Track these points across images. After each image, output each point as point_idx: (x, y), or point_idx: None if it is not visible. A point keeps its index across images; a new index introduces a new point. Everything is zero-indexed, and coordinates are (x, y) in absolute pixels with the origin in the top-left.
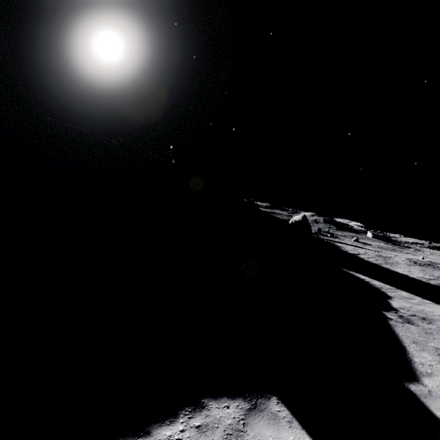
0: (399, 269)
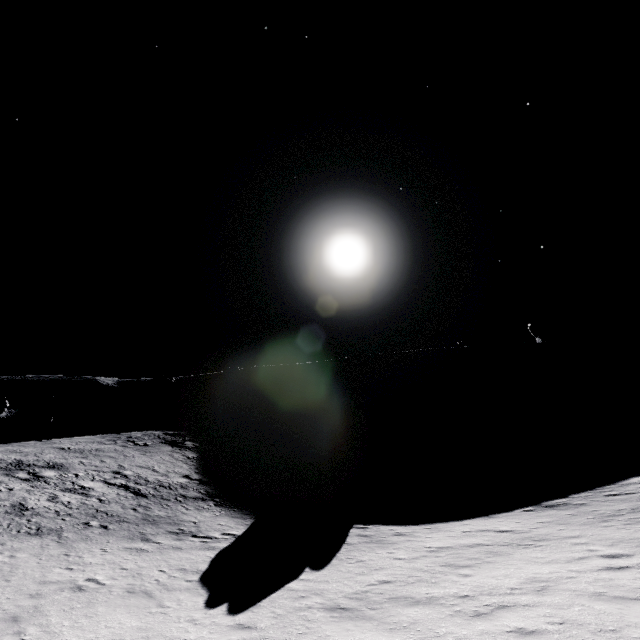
0: None
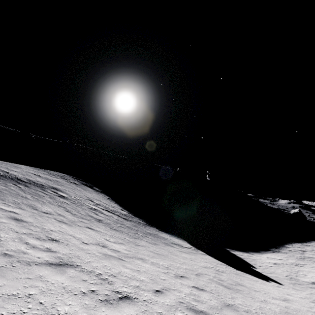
0: None
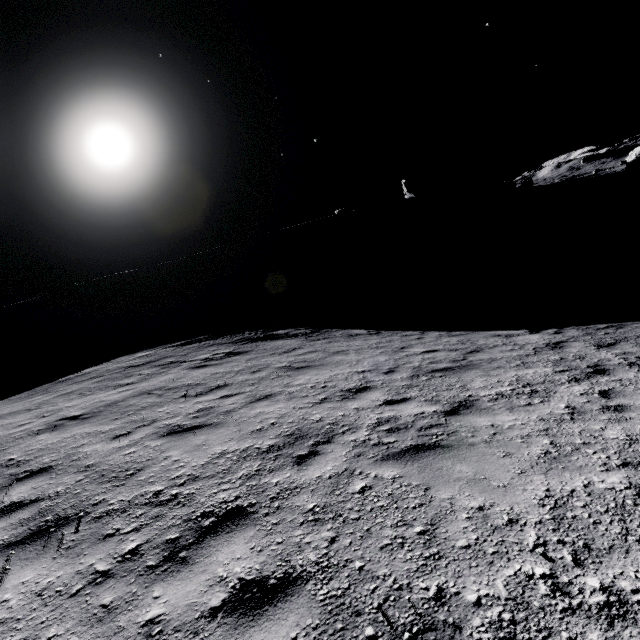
0: None
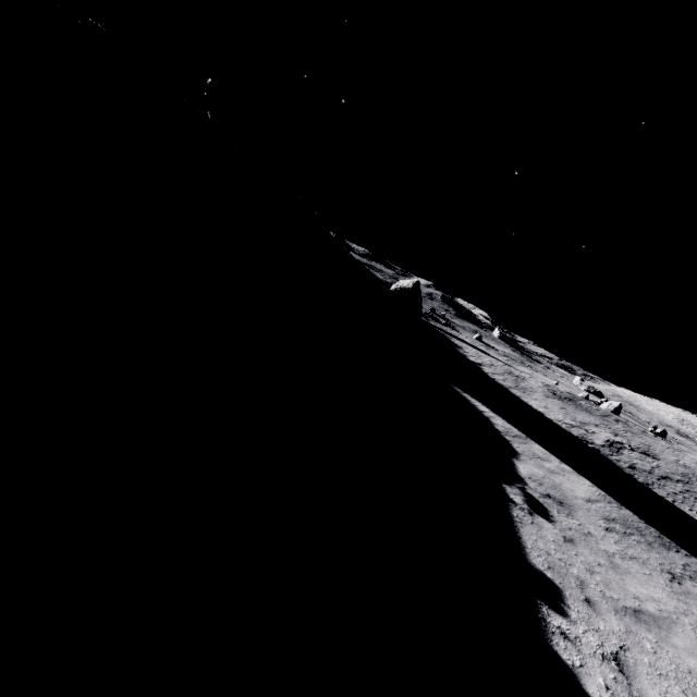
0: (534, 401)
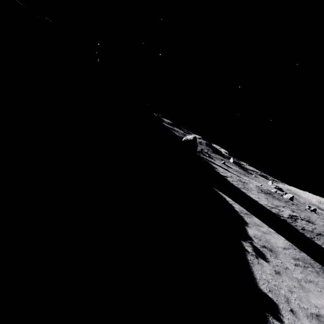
0: (253, 195)
